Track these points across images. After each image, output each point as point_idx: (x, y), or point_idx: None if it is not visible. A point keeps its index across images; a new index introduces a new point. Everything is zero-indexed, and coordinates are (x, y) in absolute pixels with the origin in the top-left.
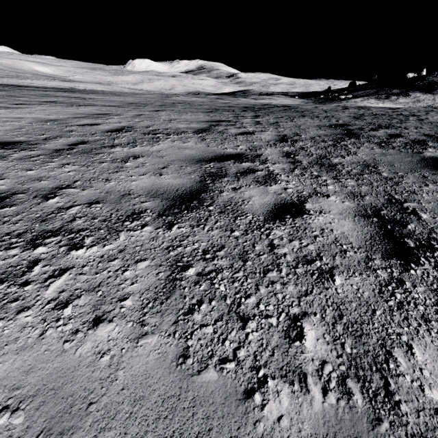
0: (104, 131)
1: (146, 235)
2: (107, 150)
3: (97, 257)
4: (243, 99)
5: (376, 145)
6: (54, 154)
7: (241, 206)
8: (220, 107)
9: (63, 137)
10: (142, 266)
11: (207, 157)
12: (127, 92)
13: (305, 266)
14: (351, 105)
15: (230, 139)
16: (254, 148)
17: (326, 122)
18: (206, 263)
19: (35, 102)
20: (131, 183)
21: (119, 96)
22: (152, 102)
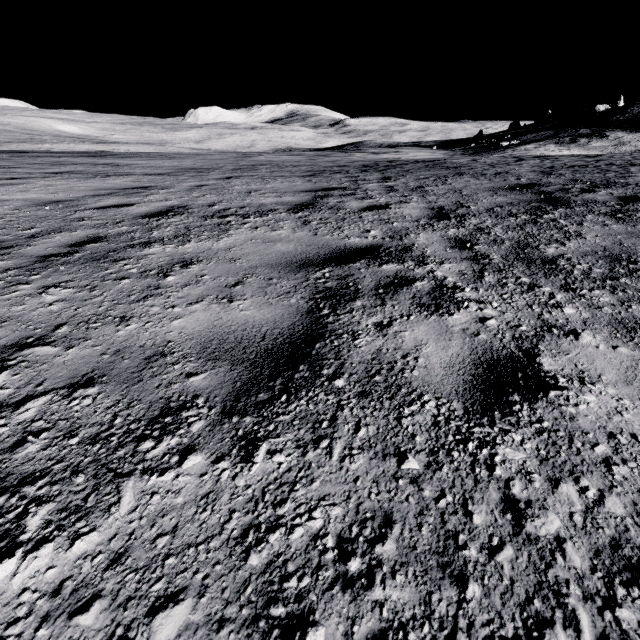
0: (137, 217)
1: (190, 485)
2: (136, 251)
3: (42, 595)
4: (357, 155)
5: (609, 217)
6: (36, 265)
7: (405, 372)
8: (326, 168)
9: (65, 232)
10: (167, 632)
11: (315, 255)
12: (185, 153)
13: (636, 593)
14: (521, 154)
15: (351, 219)
16: (396, 233)
17: (500, 182)
18: (352, 602)
19: (37, 174)
20: (169, 325)
21: (171, 160)
22: (221, 165)
